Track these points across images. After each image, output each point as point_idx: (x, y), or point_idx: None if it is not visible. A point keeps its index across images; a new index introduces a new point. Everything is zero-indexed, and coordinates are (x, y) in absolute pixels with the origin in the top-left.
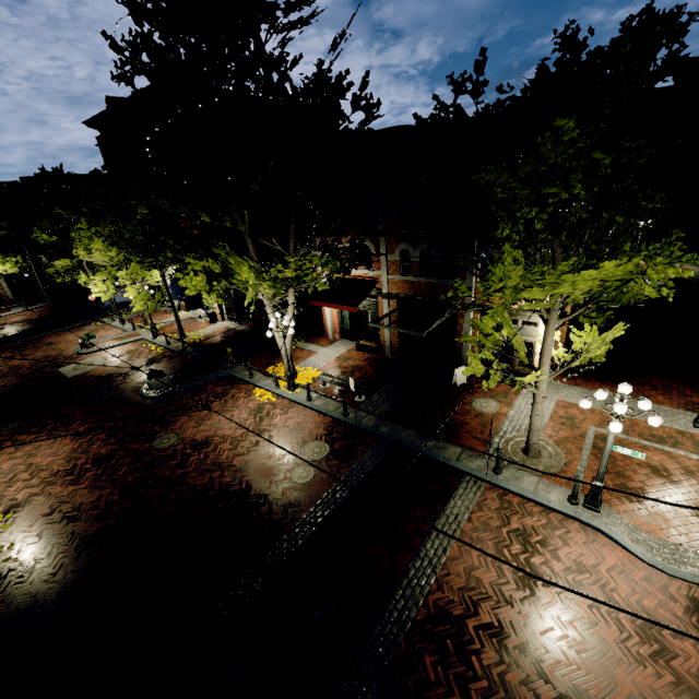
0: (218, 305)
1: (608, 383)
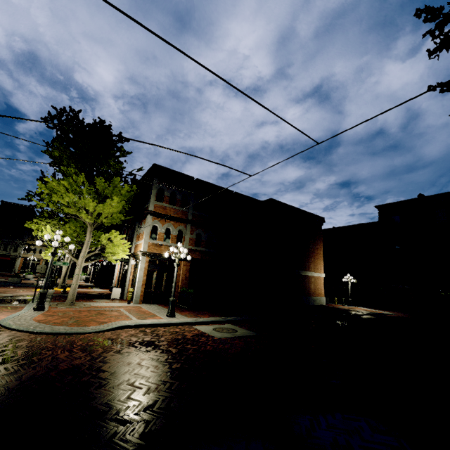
0: (93, 274)
1: (179, 309)
